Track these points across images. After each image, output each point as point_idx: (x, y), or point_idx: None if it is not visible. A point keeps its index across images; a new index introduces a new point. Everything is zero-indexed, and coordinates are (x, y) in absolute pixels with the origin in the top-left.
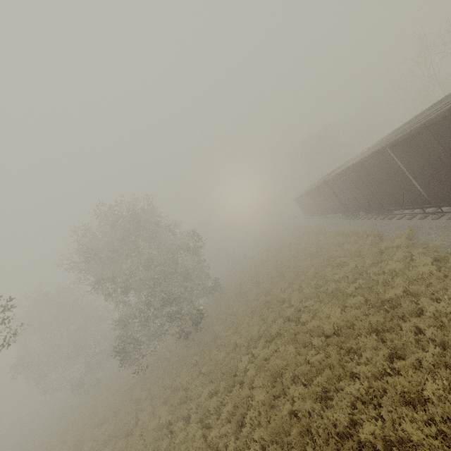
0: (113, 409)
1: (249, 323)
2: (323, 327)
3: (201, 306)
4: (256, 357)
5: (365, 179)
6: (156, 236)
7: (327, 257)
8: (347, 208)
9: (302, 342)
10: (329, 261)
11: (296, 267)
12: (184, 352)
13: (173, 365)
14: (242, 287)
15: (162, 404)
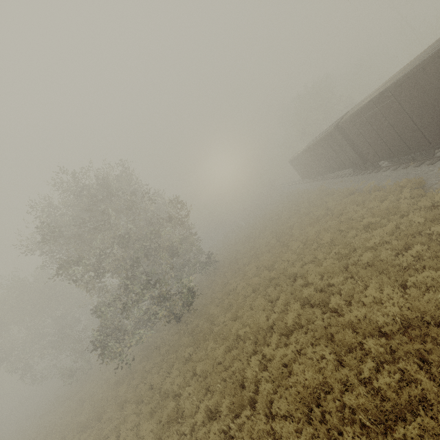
0: (97, 408)
1: (252, 306)
2: (372, 319)
3: (192, 286)
4: (268, 358)
5: (409, 105)
6: (131, 206)
7: (344, 219)
8: (364, 160)
9: (343, 344)
10: (351, 223)
11: (302, 234)
12: (177, 339)
13: (164, 355)
14: (238, 260)
15: (148, 416)
